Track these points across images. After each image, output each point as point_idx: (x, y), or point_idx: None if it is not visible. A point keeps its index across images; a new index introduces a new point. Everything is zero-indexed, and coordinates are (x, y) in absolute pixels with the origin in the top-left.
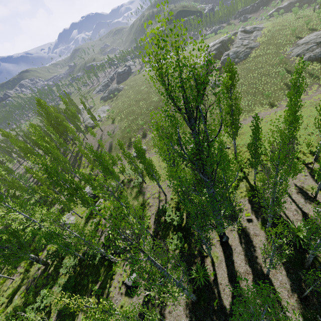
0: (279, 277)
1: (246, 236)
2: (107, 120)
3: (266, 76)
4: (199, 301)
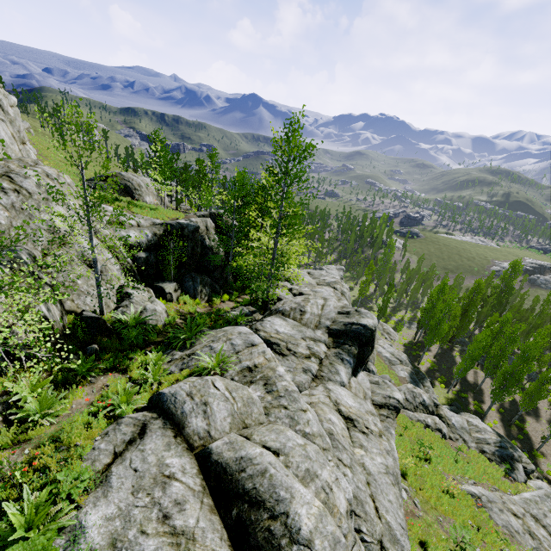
0: None
1: None
2: None
3: None
4: None
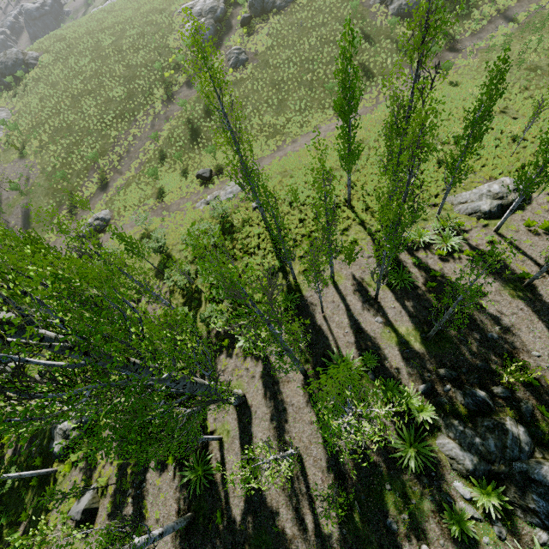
0: (314, 451)
1: (273, 386)
2: (7, 149)
3: (330, 46)
4: (196, 518)
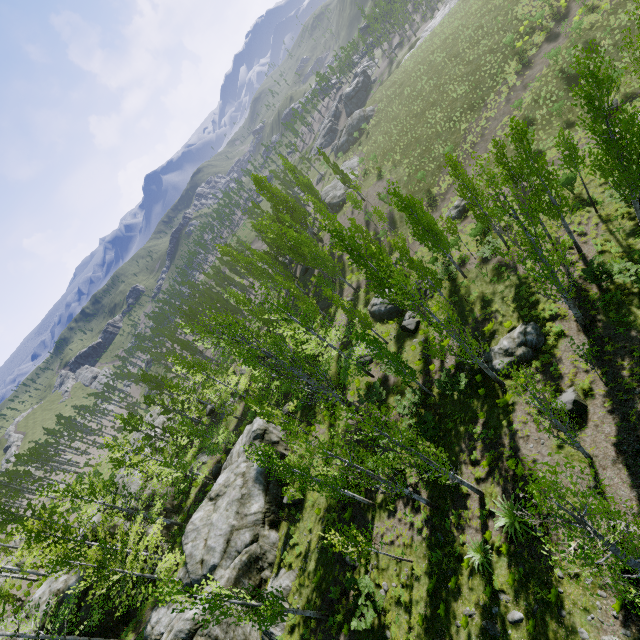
0: None
1: None
2: (366, 179)
3: None
4: None
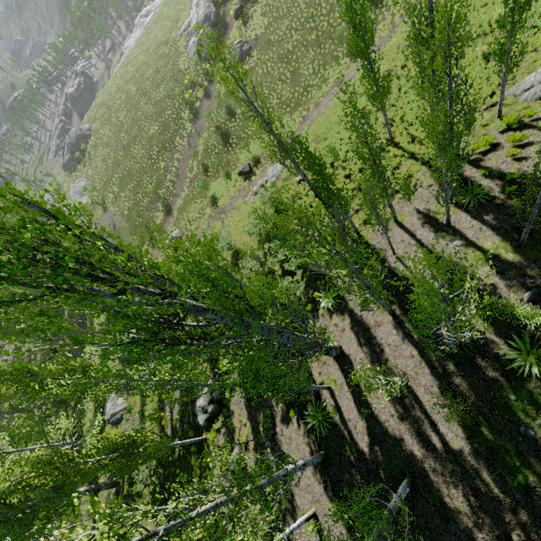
0: (422, 380)
1: (365, 333)
2: (94, 209)
3: None
4: (328, 455)
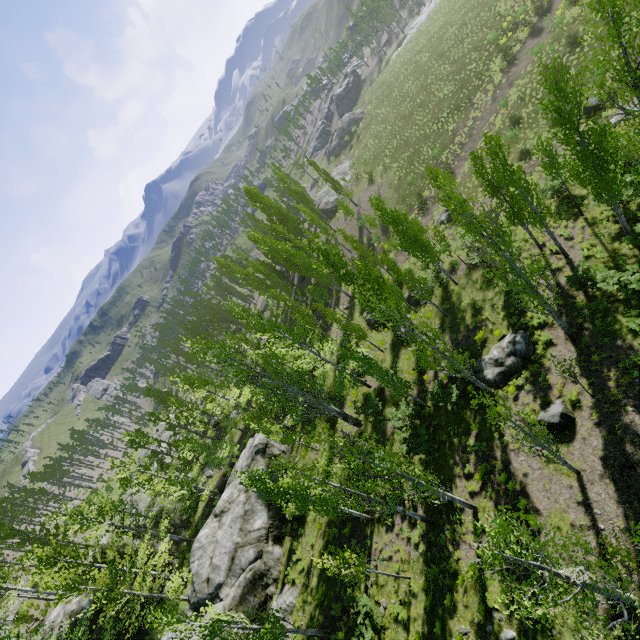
0: None
1: None
2: (358, 184)
3: None
4: None
